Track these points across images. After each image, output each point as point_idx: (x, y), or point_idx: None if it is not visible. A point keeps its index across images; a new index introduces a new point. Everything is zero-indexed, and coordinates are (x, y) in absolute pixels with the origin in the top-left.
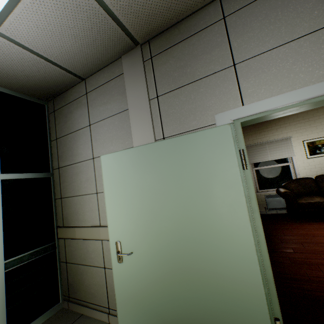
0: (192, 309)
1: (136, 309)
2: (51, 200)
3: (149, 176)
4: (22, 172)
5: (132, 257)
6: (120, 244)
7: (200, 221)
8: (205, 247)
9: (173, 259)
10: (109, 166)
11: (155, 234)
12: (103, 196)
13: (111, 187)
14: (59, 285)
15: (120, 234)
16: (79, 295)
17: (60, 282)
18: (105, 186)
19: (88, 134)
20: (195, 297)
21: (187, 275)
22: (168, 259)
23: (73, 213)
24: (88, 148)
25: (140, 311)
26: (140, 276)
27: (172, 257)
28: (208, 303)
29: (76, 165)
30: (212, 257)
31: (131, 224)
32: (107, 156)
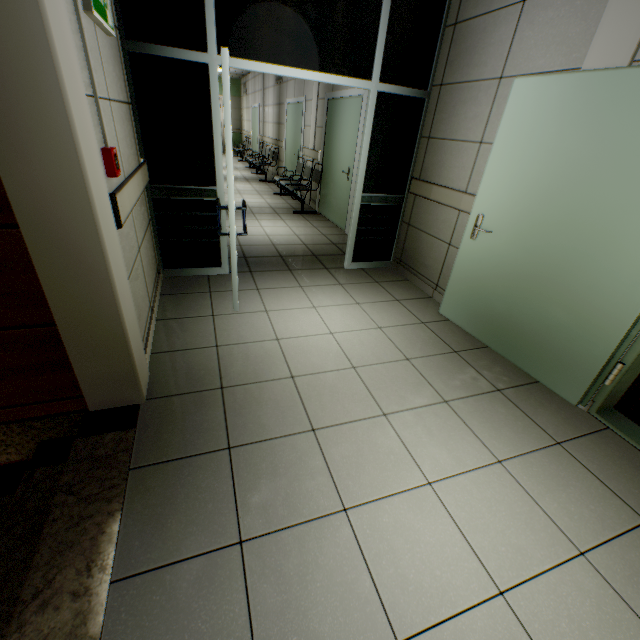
0: (527, 312)
1: (467, 290)
2: (415, 138)
3: (572, 134)
4: (397, 84)
5: (488, 239)
6: (481, 218)
7: (607, 224)
8: (588, 258)
9: (537, 258)
10: (518, 102)
11: (532, 221)
12: (487, 150)
13: (506, 137)
14: (394, 245)
15: (487, 207)
16: (410, 262)
17: (395, 243)
18: (498, 134)
19: (512, 23)
20: (537, 303)
21: (543, 279)
22: (531, 255)
23: (436, 165)
24: (500, 55)
25: (471, 293)
26: (488, 261)
27: (537, 254)
28: (548, 314)
29: (467, 86)
30: (589, 272)
31: (508, 198)
32: (524, 82)
